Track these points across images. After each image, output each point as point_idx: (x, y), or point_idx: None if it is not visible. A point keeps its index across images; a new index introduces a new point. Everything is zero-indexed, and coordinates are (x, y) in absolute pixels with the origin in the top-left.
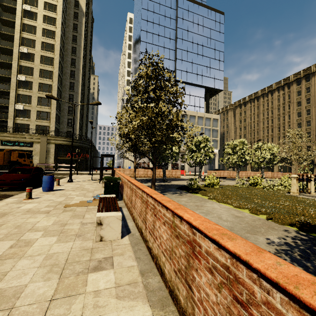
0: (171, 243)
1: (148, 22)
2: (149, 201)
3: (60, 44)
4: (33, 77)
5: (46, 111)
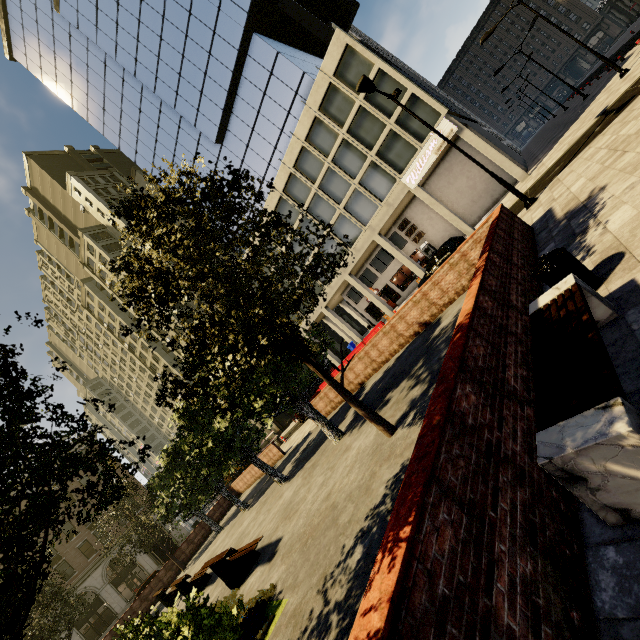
0: None
1: (122, 137)
2: None
3: None
4: None
5: None
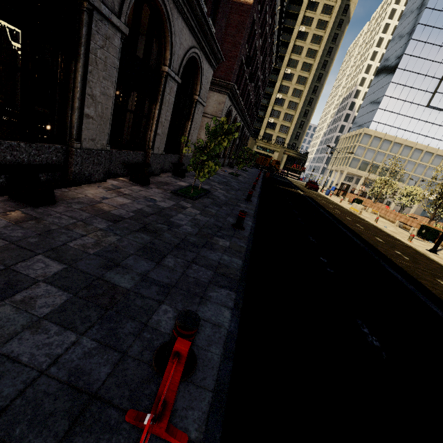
0: (384, 212)
1: (425, 27)
2: (381, 208)
3: (317, 64)
4: (287, 95)
5: (286, 126)
